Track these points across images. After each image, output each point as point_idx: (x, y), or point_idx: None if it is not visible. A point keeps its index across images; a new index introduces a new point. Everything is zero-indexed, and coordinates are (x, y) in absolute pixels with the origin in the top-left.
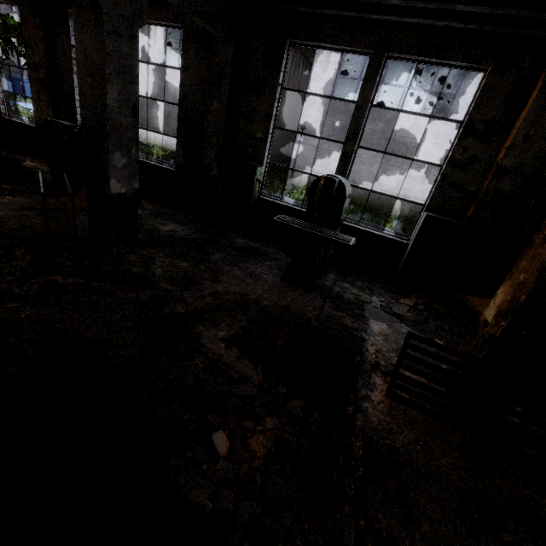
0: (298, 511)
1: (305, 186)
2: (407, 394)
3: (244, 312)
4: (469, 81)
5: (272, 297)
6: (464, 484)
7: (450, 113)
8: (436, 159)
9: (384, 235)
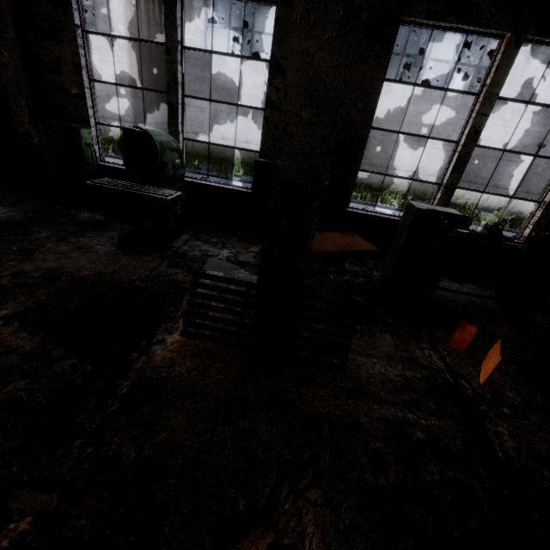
0: (9, 459)
1: (200, 152)
2: (199, 329)
3: (49, 286)
4: None
5: (97, 266)
6: (226, 392)
7: None
8: None
9: (232, 188)
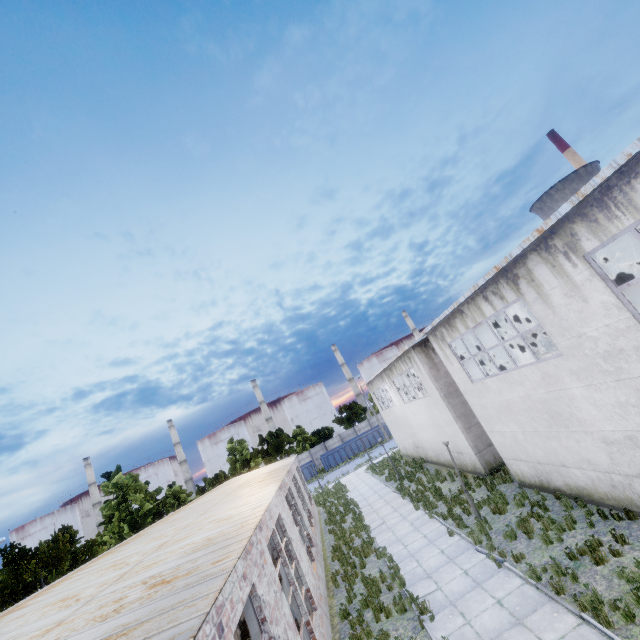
0: None
1: (531, 481)
2: None
3: None
4: (534, 306)
5: None
6: None
7: (557, 345)
8: (612, 406)
9: None
